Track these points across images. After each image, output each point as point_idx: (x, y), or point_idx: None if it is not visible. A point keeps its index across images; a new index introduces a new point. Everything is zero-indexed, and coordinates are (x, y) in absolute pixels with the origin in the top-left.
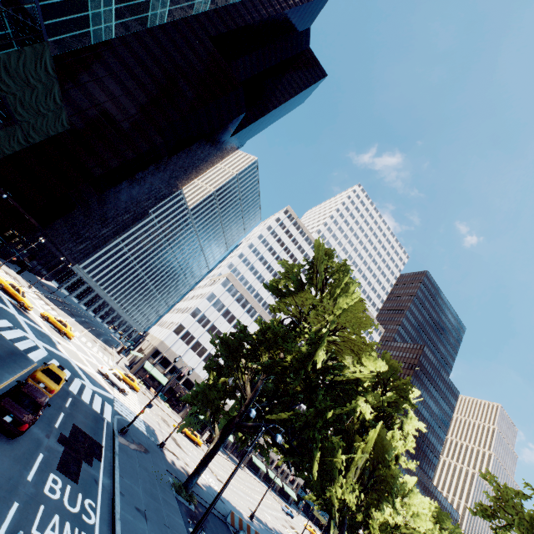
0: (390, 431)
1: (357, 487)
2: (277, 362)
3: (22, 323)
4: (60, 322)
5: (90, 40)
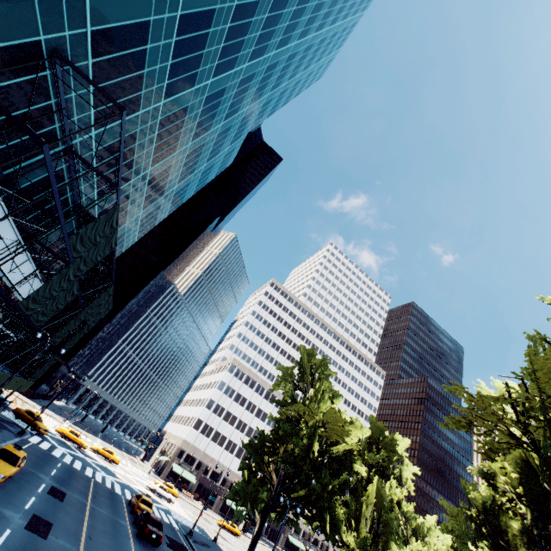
0: (388, 482)
1: (369, 535)
2: (290, 454)
3: (92, 464)
4: (107, 451)
5: (122, 251)
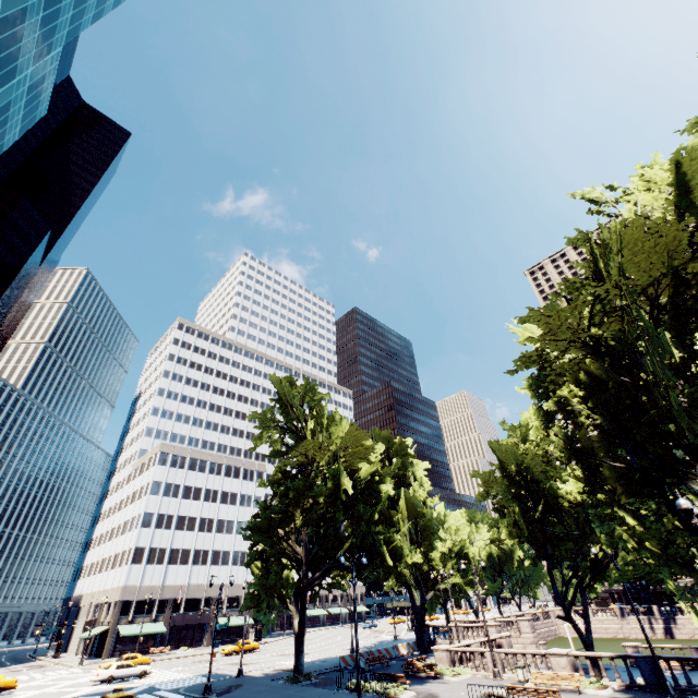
0: (411, 488)
1: (414, 548)
2: (314, 510)
3: None
4: None
5: None
